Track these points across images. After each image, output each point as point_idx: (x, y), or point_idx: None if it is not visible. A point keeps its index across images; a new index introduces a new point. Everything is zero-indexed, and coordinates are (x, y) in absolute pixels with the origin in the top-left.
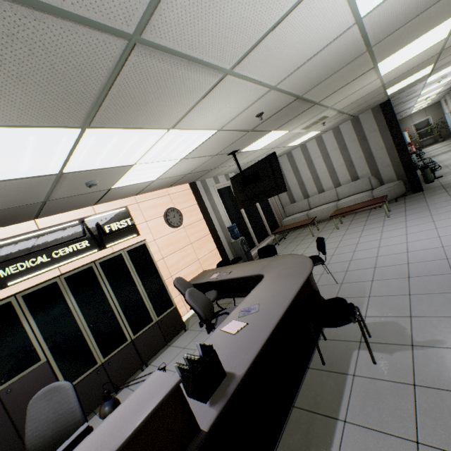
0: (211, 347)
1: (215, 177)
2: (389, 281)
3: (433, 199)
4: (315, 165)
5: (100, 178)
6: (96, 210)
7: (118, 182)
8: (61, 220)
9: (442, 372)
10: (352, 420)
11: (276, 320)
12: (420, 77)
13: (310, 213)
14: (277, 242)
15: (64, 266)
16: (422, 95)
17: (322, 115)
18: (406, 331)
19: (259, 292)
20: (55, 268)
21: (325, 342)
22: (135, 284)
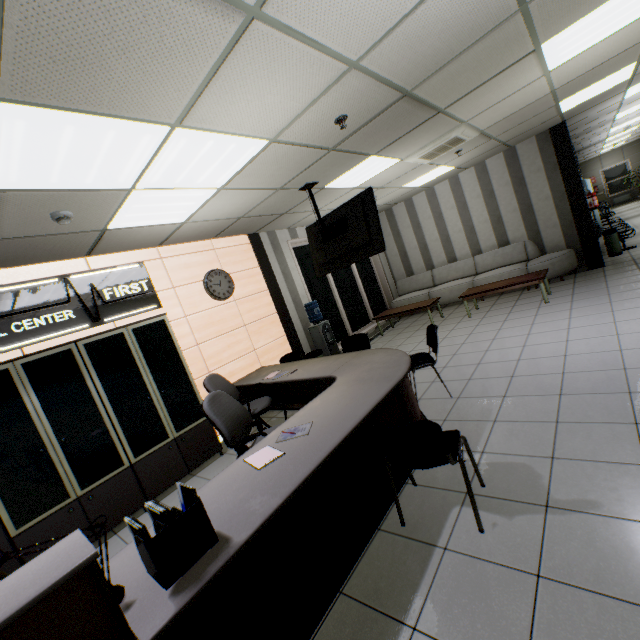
0: (193, 493)
1: (292, 228)
2: (529, 399)
3: (617, 278)
4: (446, 220)
5: (75, 208)
6: (92, 264)
7: (114, 219)
8: (31, 276)
9: (589, 558)
10: (426, 628)
11: (326, 451)
12: (614, 86)
13: (433, 292)
14: (380, 331)
15: (31, 346)
16: (618, 122)
17: (453, 135)
18: (542, 481)
19: (320, 403)
20: (15, 349)
21: (414, 488)
22: (143, 380)
